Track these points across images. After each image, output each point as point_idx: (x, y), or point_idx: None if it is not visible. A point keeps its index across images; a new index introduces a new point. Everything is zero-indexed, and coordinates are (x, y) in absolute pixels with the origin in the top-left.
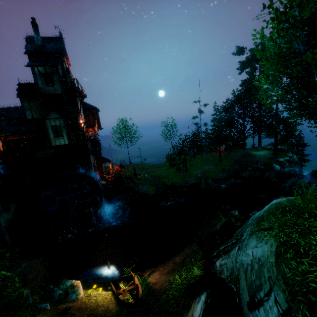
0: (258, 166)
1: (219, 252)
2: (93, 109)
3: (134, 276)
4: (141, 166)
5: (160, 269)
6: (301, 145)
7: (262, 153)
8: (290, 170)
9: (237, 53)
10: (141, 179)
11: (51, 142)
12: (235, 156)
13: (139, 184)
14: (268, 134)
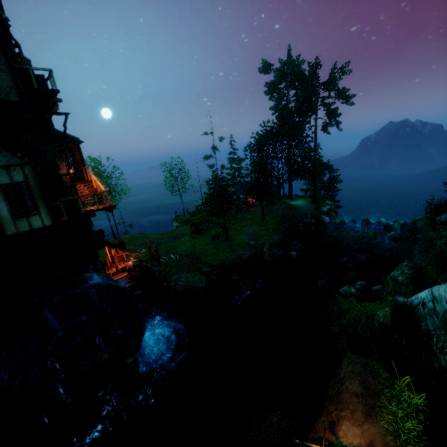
0: (308, 220)
1: None
2: (71, 142)
3: None
4: (145, 240)
5: (344, 415)
6: (333, 191)
7: (301, 202)
8: (341, 221)
9: (264, 70)
10: (169, 264)
11: (4, 226)
12: (279, 210)
13: (171, 274)
14: (312, 180)
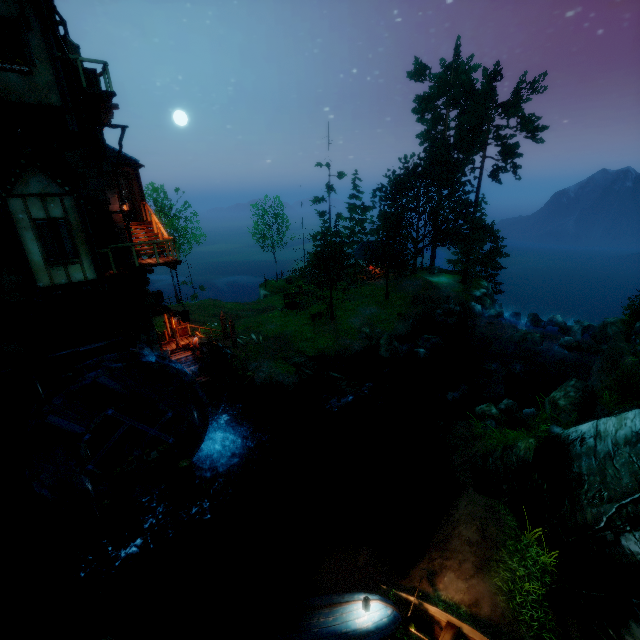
0: (451, 307)
1: (610, 521)
2: (128, 166)
3: (423, 603)
4: (219, 310)
5: (449, 565)
6: (495, 268)
7: (445, 280)
8: (497, 313)
9: (415, 75)
10: (247, 346)
11: (36, 275)
12: (412, 288)
13: (249, 360)
14: (465, 249)
